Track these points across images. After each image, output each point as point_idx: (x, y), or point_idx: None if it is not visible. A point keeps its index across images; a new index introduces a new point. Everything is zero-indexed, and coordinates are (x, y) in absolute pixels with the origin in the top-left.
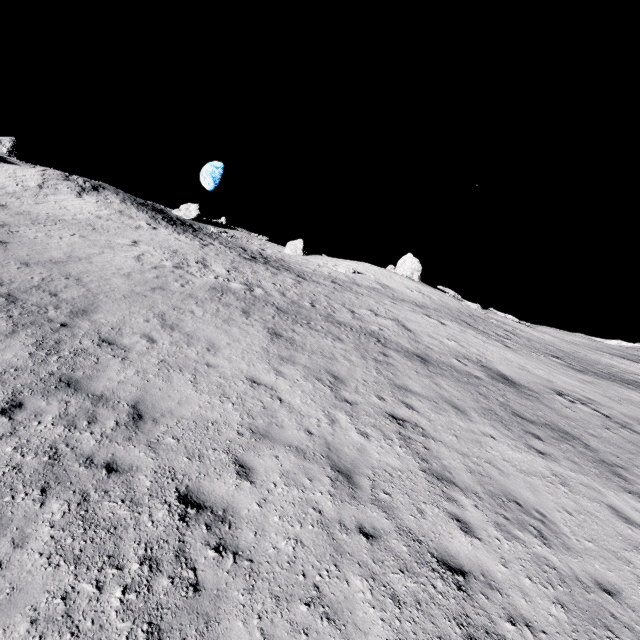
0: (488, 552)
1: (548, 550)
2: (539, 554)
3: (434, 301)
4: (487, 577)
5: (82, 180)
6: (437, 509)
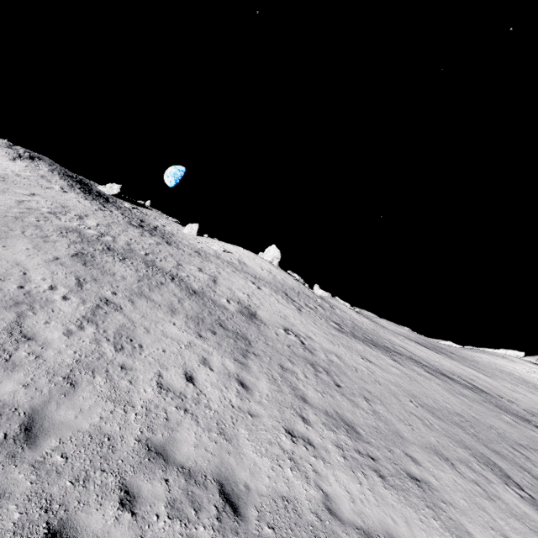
0: (65, 341)
1: (113, 352)
2: (103, 351)
3: (276, 279)
4: (45, 344)
5: (23, 150)
6: (61, 325)
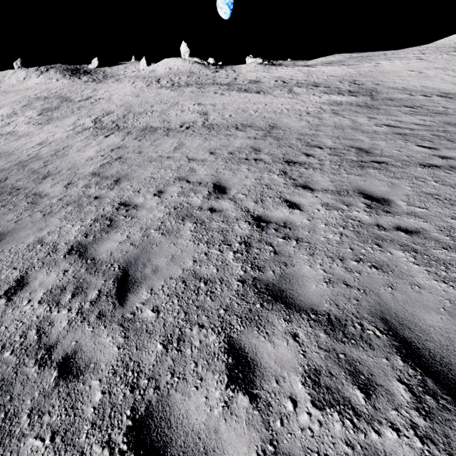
0: None
1: None
2: None
3: (169, 71)
4: None
5: (44, 68)
6: None
